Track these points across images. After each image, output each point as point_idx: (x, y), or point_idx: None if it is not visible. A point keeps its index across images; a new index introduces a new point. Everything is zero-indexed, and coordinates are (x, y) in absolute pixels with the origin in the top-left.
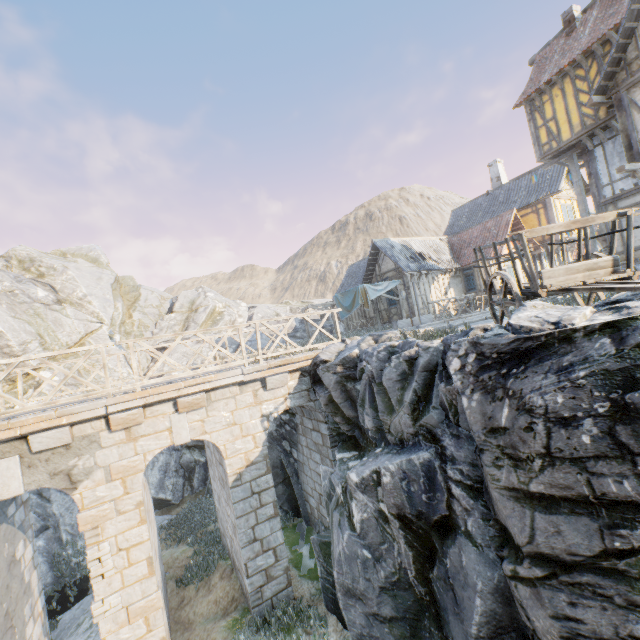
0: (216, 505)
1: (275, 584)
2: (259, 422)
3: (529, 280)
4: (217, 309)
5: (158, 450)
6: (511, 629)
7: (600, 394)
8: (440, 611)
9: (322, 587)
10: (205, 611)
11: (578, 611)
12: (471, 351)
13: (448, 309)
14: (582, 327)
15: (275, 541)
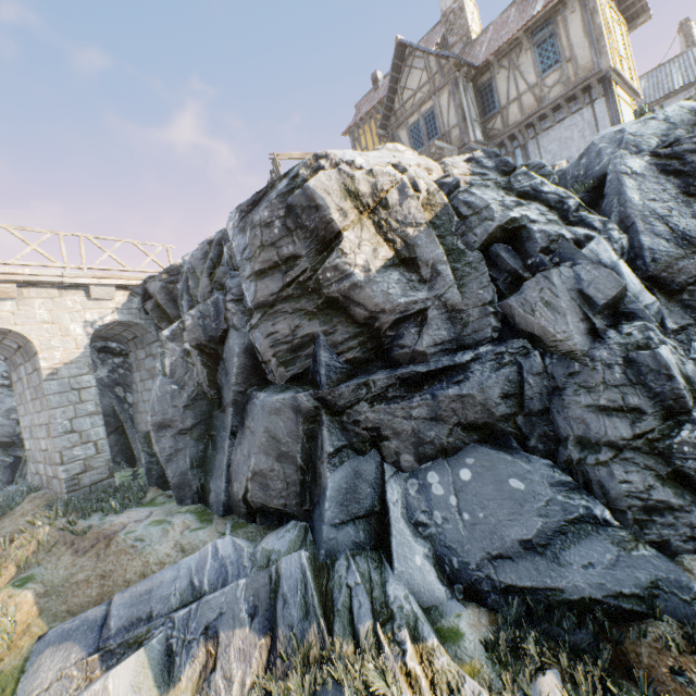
0: (27, 449)
1: (95, 474)
2: (81, 327)
3: None
4: None
5: None
6: (257, 375)
7: (282, 206)
8: (221, 394)
9: (146, 471)
10: (8, 525)
11: (276, 327)
12: (237, 213)
13: None
14: (278, 178)
15: (97, 436)
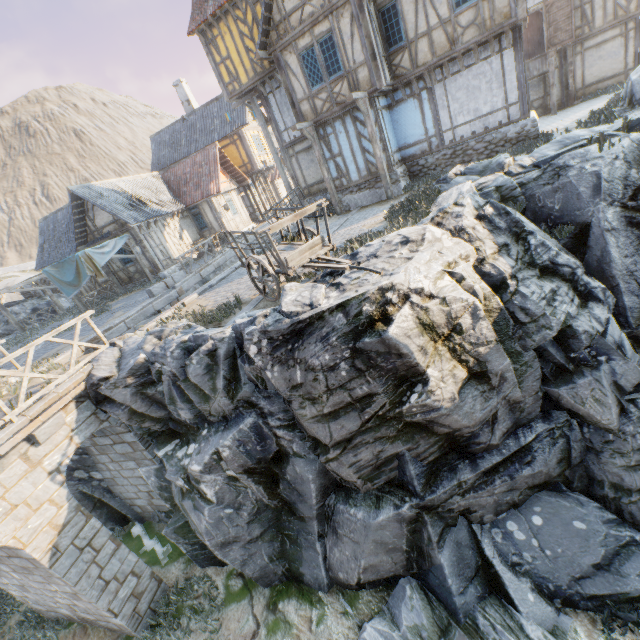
0: (16, 595)
1: (147, 595)
2: (49, 482)
3: (280, 265)
4: None
5: None
6: (331, 485)
7: (345, 347)
8: (291, 505)
9: (192, 558)
10: None
11: (358, 456)
12: (263, 338)
13: (189, 253)
14: (327, 309)
15: (130, 565)
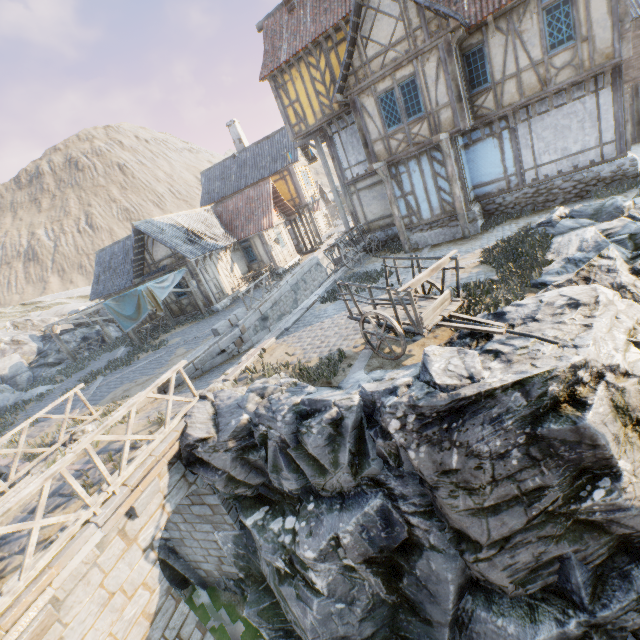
0: None
1: None
2: (144, 561)
3: (414, 324)
4: None
5: None
6: (466, 583)
7: (520, 431)
8: (415, 604)
9: None
10: None
11: (515, 558)
12: (410, 413)
13: (239, 285)
14: (500, 386)
15: None
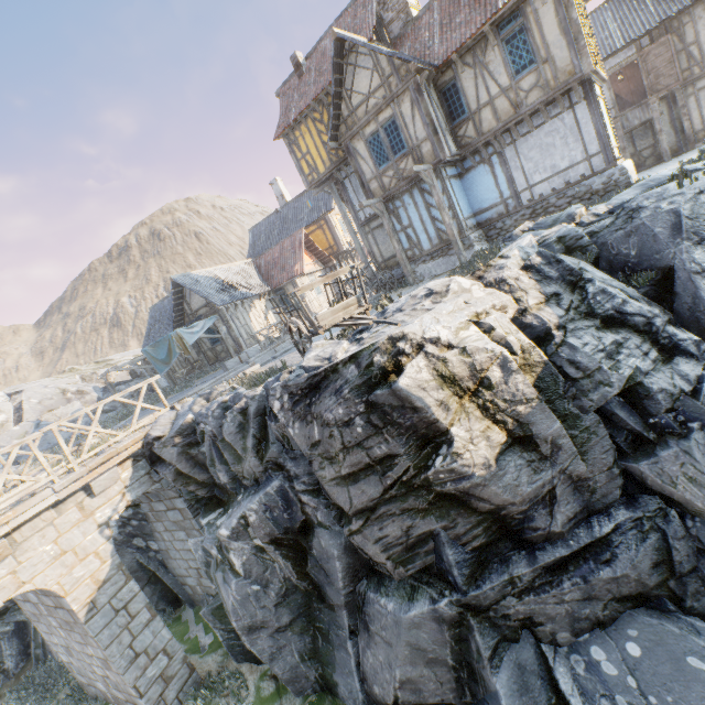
0: (64, 661)
1: (177, 681)
2: (98, 534)
3: (311, 324)
4: None
5: None
6: (362, 567)
7: (359, 400)
8: (320, 589)
9: (227, 648)
10: None
11: (384, 531)
12: (285, 393)
13: (273, 332)
14: (341, 361)
15: (162, 642)
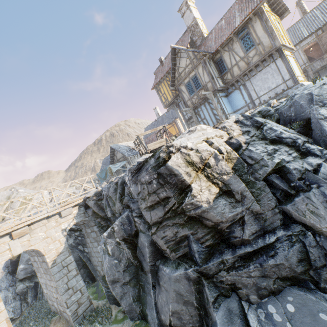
0: (45, 292)
1: (83, 306)
2: (61, 233)
3: (145, 148)
4: (27, 197)
5: (4, 261)
6: (158, 254)
7: (154, 173)
8: (141, 264)
9: (107, 296)
10: None
11: (165, 233)
12: (129, 172)
13: None
14: (148, 157)
15: (80, 286)
